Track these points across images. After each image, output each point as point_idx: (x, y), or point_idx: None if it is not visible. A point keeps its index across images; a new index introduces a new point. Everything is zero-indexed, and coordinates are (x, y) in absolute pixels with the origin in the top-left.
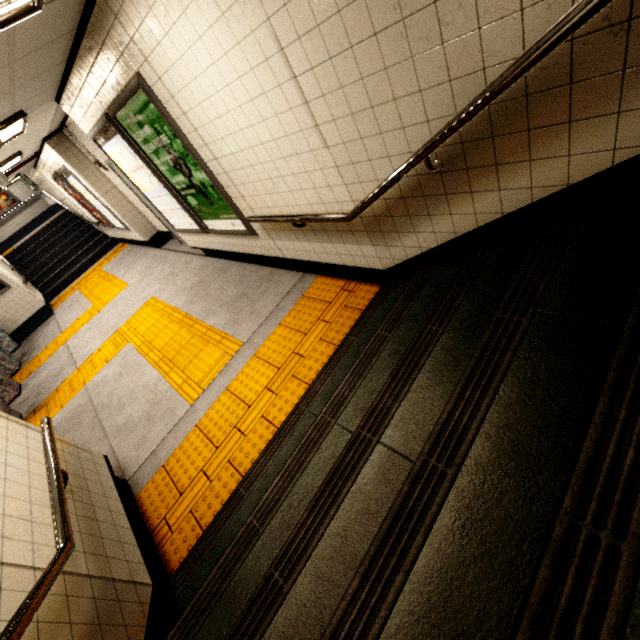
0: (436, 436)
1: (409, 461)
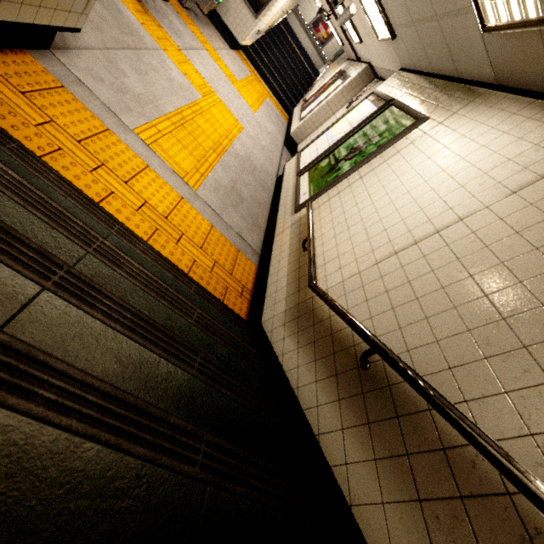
0: (24, 353)
1: (3, 324)
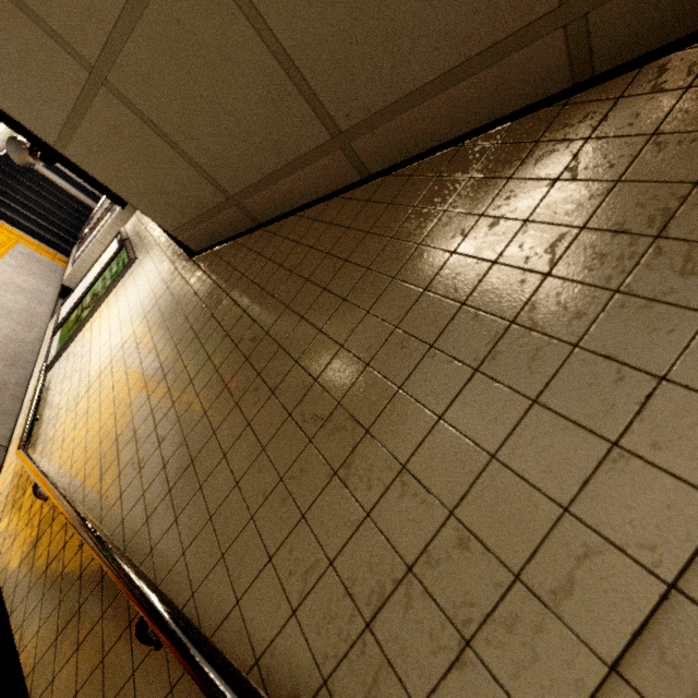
0: None
1: None
